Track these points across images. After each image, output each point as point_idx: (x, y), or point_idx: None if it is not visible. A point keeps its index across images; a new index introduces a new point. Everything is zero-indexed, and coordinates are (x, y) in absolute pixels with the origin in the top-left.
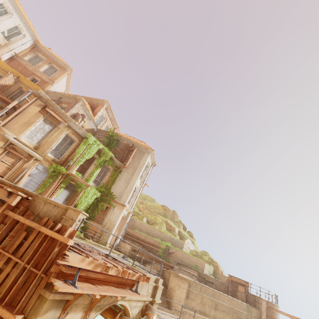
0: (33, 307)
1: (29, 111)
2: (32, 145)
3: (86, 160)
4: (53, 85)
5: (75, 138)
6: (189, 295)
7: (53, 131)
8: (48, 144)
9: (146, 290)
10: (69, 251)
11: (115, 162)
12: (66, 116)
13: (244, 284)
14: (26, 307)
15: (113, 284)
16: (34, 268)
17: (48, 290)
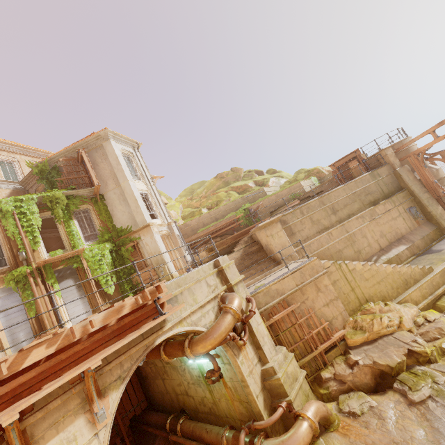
0: None
1: None
2: None
3: None
4: None
5: None
6: (293, 231)
7: None
8: None
9: (205, 288)
10: None
11: (82, 196)
12: None
13: (354, 156)
14: None
15: (107, 344)
16: None
17: None
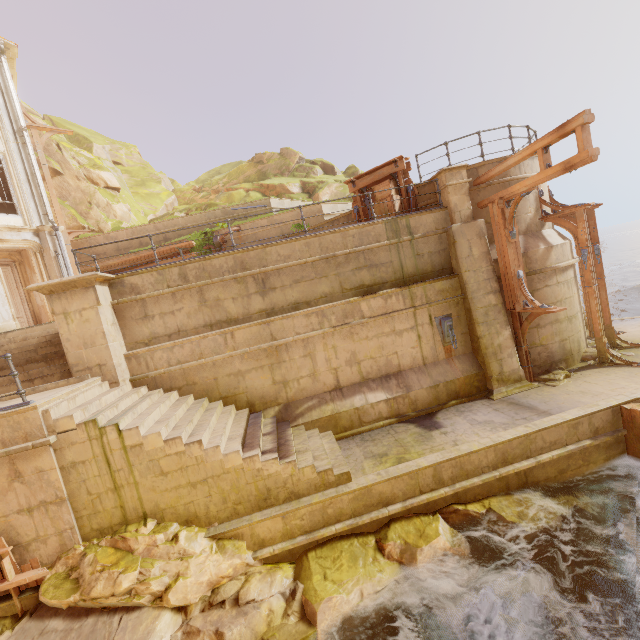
0: None
1: None
2: None
3: None
4: None
5: None
6: (149, 312)
7: None
8: None
9: None
10: None
11: None
12: None
13: (392, 173)
14: None
15: None
16: None
17: None
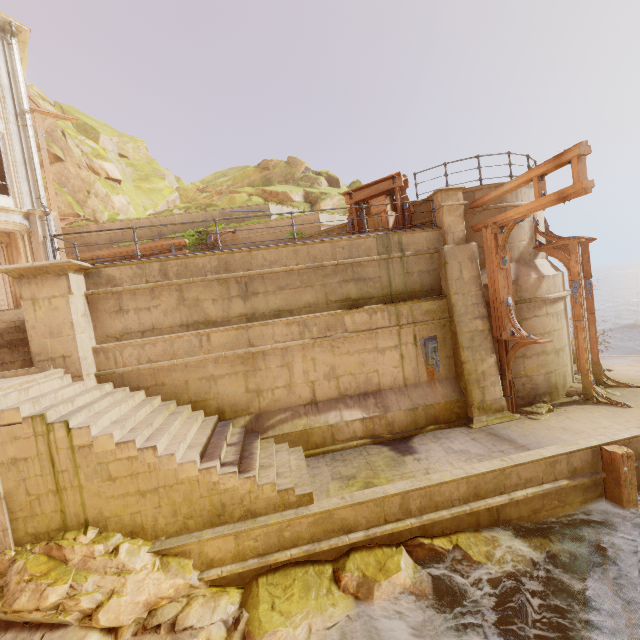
0: None
1: None
2: None
3: None
4: None
5: None
6: (124, 306)
7: None
8: None
9: None
10: None
11: None
12: None
13: (389, 189)
14: None
15: None
16: None
17: None
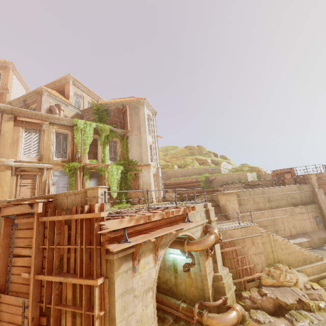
0: (107, 269)
1: (5, 130)
2: (35, 159)
3: (92, 145)
4: (9, 93)
5: (65, 131)
6: (241, 203)
7: (41, 136)
8: (47, 151)
9: (199, 216)
10: (104, 221)
11: (117, 132)
12: (41, 116)
13: (290, 171)
14: (102, 271)
15: (166, 225)
16: (89, 246)
17: (110, 254)
